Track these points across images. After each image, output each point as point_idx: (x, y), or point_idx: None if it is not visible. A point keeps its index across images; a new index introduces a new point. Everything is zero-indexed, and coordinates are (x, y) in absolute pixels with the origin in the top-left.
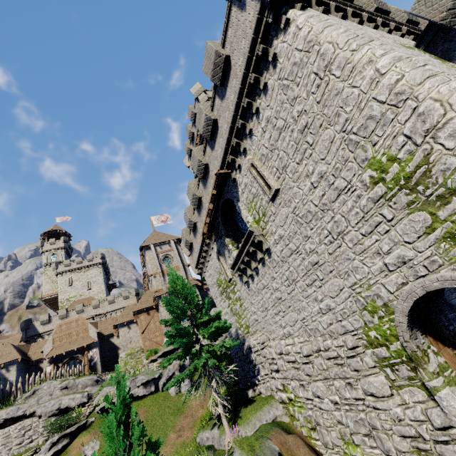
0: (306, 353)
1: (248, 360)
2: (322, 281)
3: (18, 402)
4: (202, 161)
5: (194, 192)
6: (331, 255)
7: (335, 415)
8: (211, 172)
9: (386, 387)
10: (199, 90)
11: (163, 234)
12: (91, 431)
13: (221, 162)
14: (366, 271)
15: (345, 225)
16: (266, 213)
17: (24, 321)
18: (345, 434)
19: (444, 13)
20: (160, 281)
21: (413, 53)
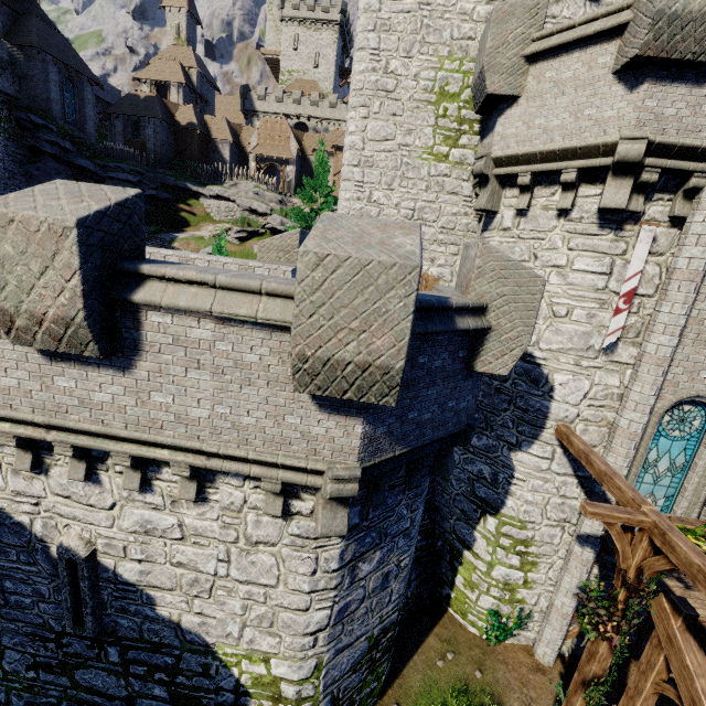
0: None
1: None
2: None
3: (226, 186)
4: None
5: None
6: None
7: None
8: None
9: None
10: None
11: None
12: (261, 238)
13: None
14: None
15: None
16: None
17: (242, 87)
18: None
19: (473, 85)
20: None
21: (394, 132)
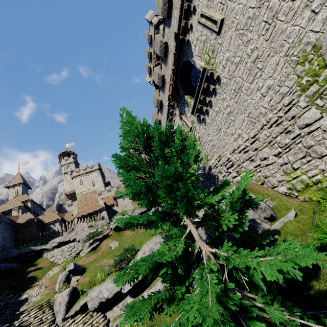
0: (253, 135)
1: (209, 177)
2: (262, 69)
3: (65, 235)
4: (163, 41)
5: (159, 72)
6: (268, 40)
7: (278, 162)
8: (170, 48)
9: (317, 114)
10: (152, 15)
11: None
12: (111, 238)
13: (177, 31)
14: (297, 30)
15: (278, 5)
16: (214, 49)
17: (58, 205)
18: (287, 169)
19: None
20: None
21: None
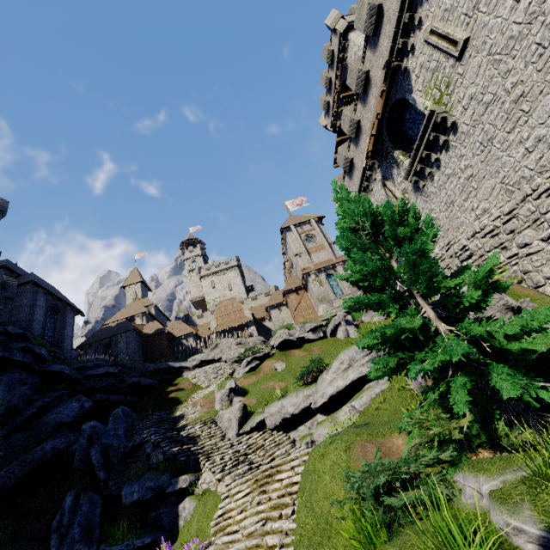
0: (507, 210)
1: None
2: (529, 112)
3: (206, 352)
4: (363, 69)
5: (352, 117)
6: (541, 71)
7: (547, 250)
8: (373, 79)
9: None
10: (336, 17)
11: (301, 216)
12: (275, 358)
13: (388, 54)
14: None
15: None
16: (450, 82)
17: (184, 316)
18: None
19: None
20: (306, 259)
21: None
